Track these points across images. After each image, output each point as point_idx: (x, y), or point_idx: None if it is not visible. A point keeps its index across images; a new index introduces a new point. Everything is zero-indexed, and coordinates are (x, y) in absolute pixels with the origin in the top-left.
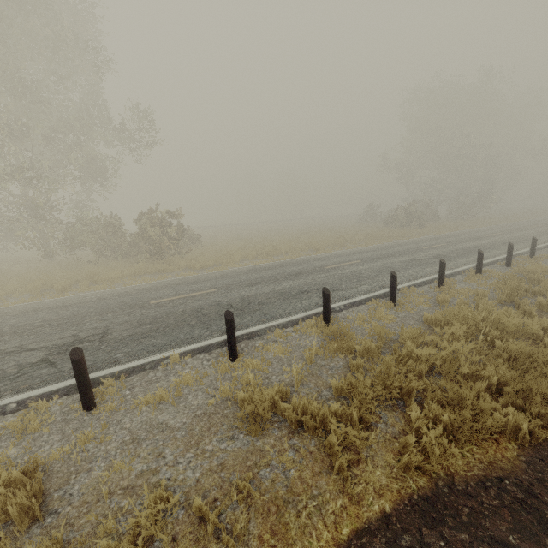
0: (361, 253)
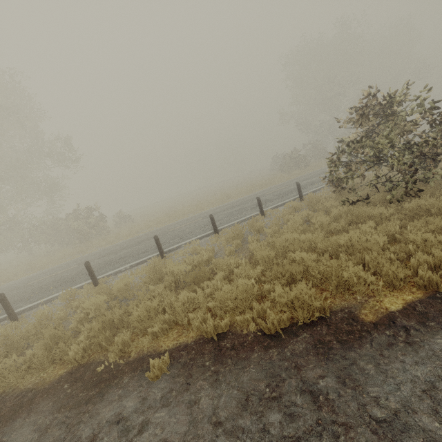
0: (216, 209)
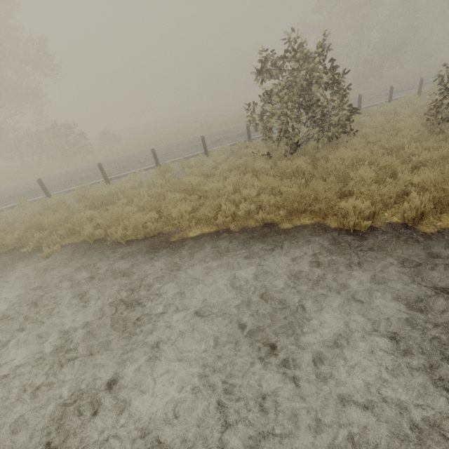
0: (184, 141)
